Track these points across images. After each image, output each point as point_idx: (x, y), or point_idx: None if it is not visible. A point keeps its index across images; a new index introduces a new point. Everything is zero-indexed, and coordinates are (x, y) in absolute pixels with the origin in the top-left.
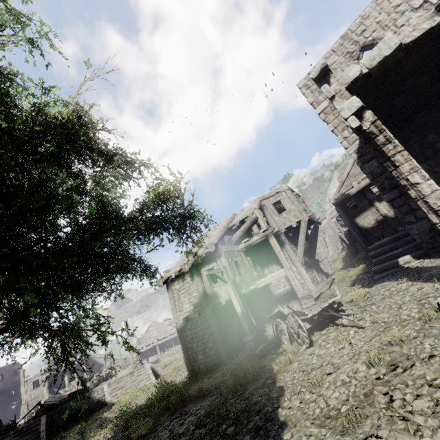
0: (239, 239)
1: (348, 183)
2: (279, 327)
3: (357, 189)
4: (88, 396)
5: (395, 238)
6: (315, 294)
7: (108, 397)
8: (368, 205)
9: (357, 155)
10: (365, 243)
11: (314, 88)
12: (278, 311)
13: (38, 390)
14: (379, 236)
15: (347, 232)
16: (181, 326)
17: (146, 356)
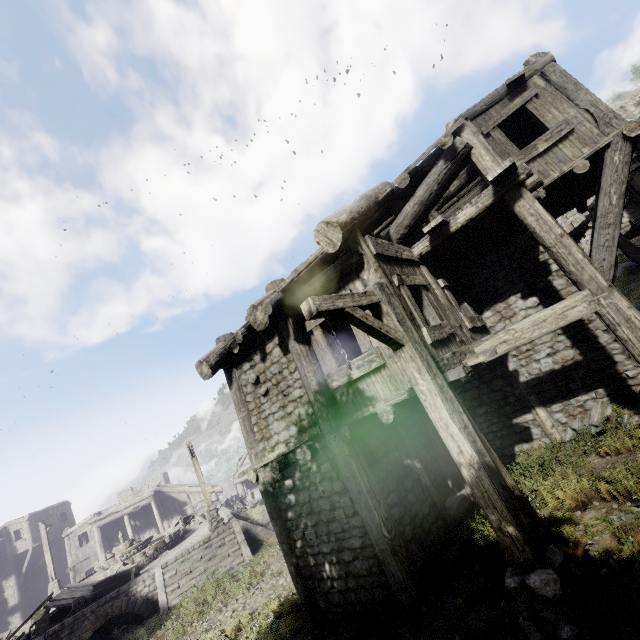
0: (411, 230)
1: None
2: None
3: None
4: (126, 591)
5: None
6: None
7: (162, 594)
8: None
9: None
10: None
11: None
12: None
13: (87, 548)
14: None
15: None
16: (269, 478)
17: (254, 484)
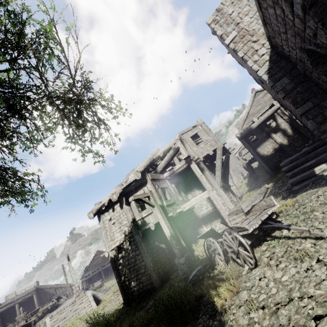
0: (164, 169)
1: (249, 121)
2: (211, 247)
3: (257, 123)
4: None
5: (304, 152)
6: (246, 208)
7: None
8: (266, 137)
9: (268, 75)
10: (268, 166)
11: (222, 21)
12: (210, 230)
13: None
14: (277, 161)
15: (247, 164)
16: (113, 255)
17: (93, 281)
